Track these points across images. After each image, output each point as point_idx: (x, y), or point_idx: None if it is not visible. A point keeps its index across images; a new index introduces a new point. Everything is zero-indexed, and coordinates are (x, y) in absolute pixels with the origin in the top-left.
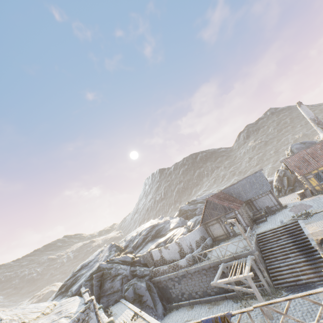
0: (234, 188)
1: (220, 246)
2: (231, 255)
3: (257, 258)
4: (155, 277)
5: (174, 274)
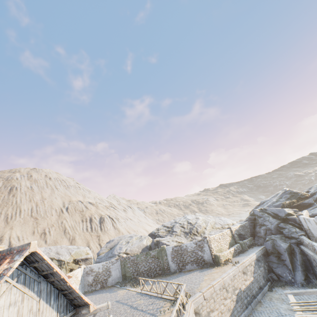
0: None
1: None
2: None
3: None
4: (302, 245)
5: (311, 256)
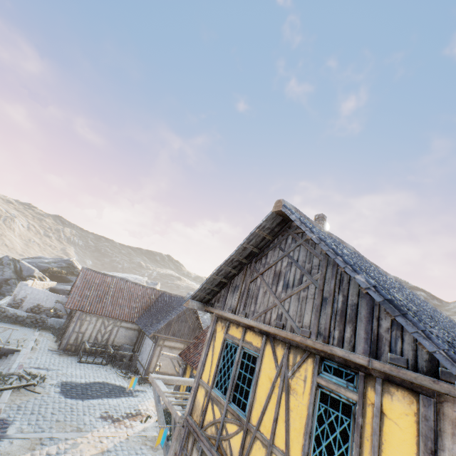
0: (163, 299)
1: None
2: None
3: None
4: None
5: None
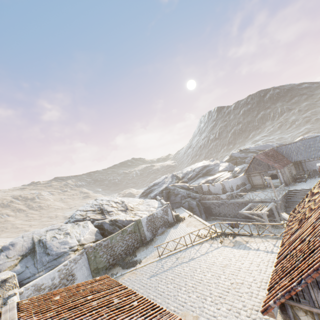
0: (287, 148)
1: (253, 192)
2: (260, 200)
3: (278, 205)
4: (202, 200)
5: (216, 202)
